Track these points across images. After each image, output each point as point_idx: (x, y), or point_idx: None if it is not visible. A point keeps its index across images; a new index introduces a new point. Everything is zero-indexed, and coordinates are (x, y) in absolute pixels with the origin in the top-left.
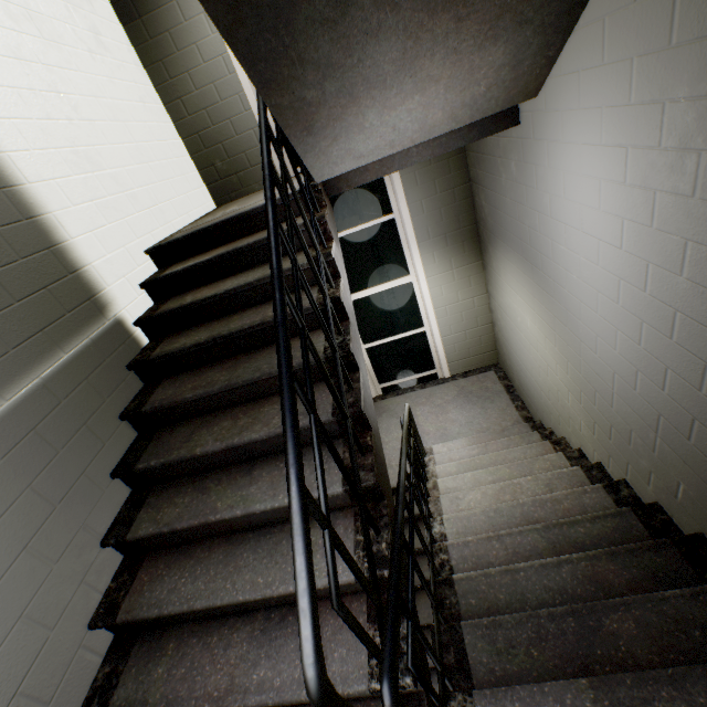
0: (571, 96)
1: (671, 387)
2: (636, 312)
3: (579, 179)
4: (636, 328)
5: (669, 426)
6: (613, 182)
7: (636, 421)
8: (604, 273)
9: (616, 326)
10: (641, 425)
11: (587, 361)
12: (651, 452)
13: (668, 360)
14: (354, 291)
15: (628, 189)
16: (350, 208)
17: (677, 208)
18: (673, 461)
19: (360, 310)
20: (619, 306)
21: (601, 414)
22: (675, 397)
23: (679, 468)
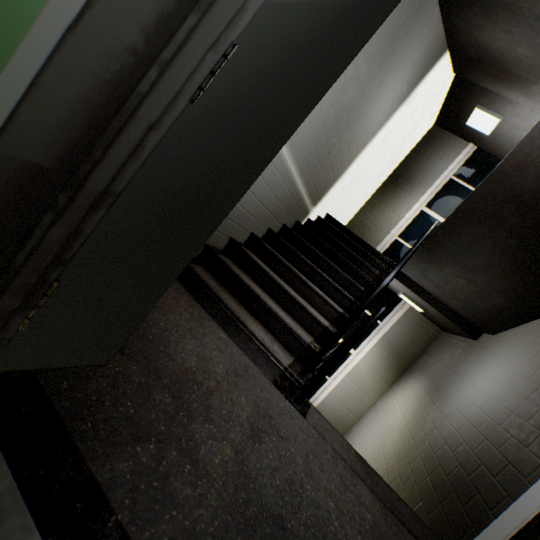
0: None
1: None
2: None
3: None
4: None
5: None
6: None
7: None
8: None
9: None
10: None
11: None
12: None
13: None
14: (431, 209)
15: None
16: (480, 179)
17: None
18: None
19: (420, 220)
20: None
21: None
22: None
23: None
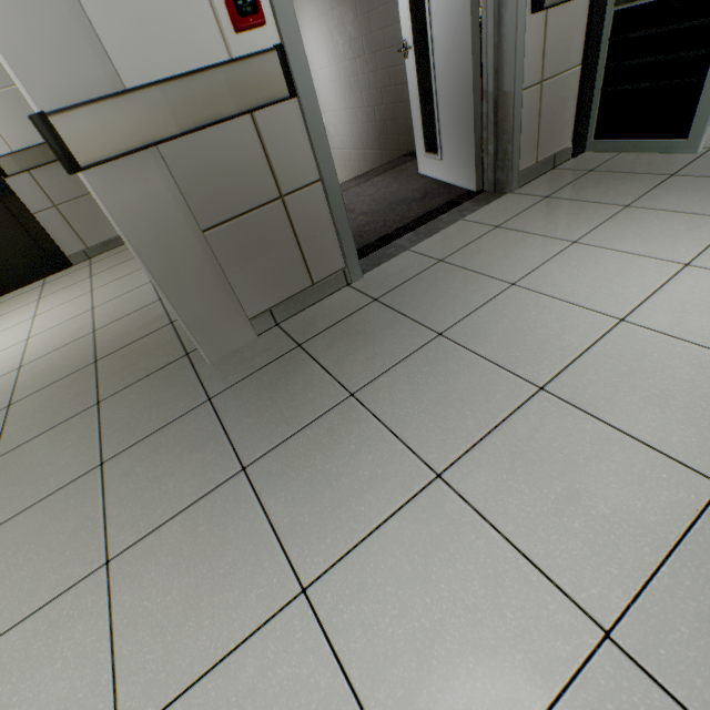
0: (297, 3)
1: (360, 118)
2: (343, 93)
3: (309, 43)
4: (345, 102)
5: (366, 139)
6: (320, 36)
7: (359, 154)
8: (330, 85)
9: (340, 109)
10: (361, 154)
11: (339, 148)
12: (367, 164)
13: (356, 105)
14: None
15: (325, 36)
16: None
17: (338, 34)
18: (371, 156)
19: None
20: (338, 97)
21: (351, 173)
22: (362, 121)
23: (374, 156)
